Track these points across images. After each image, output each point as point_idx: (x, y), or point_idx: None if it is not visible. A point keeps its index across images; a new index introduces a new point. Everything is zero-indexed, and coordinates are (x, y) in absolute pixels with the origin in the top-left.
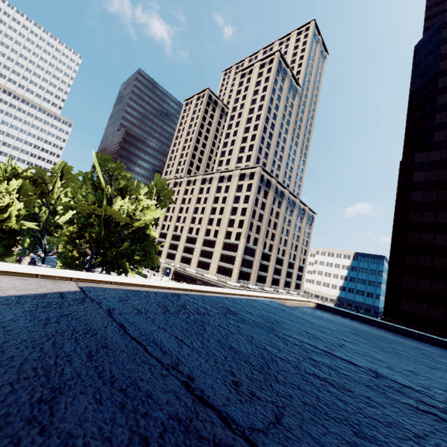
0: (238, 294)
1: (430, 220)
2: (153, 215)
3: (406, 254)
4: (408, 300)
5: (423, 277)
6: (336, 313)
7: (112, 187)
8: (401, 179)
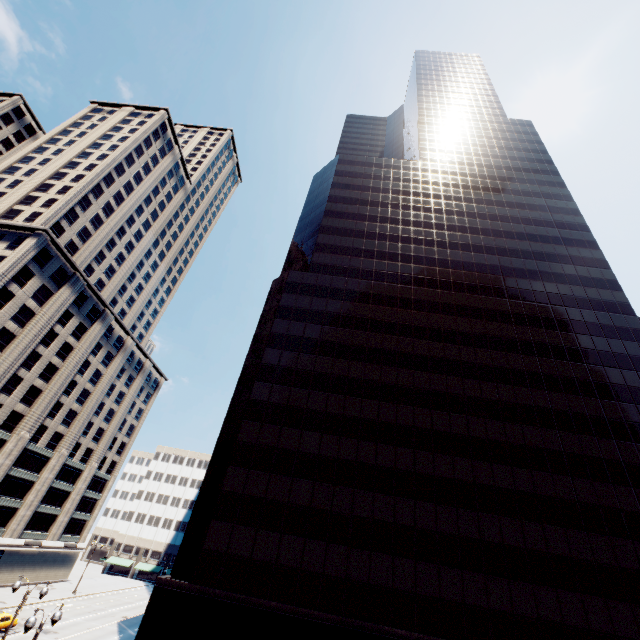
0: None
1: (290, 364)
2: None
3: (244, 421)
4: (225, 522)
5: (261, 467)
6: None
7: None
8: (269, 302)
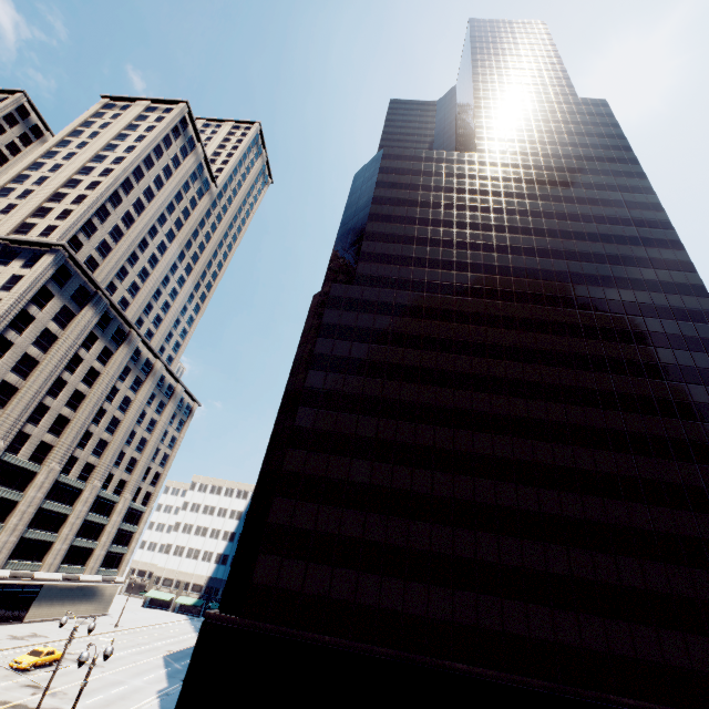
0: None
1: (336, 387)
2: None
3: (289, 449)
4: (273, 556)
5: (308, 498)
6: None
7: None
8: (310, 319)
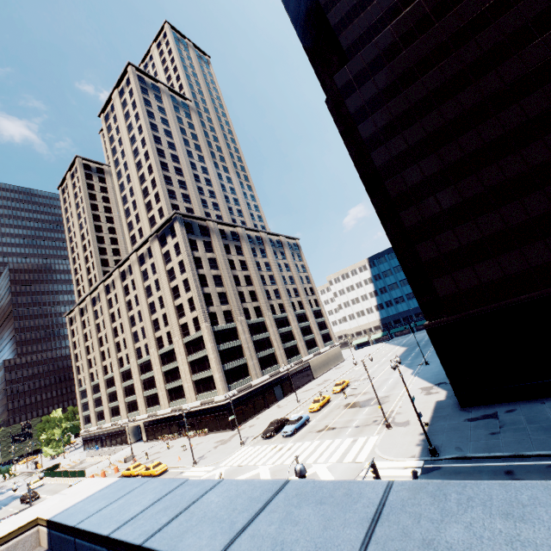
0: None
1: (401, 148)
2: None
3: (400, 214)
4: (443, 277)
5: (440, 231)
6: None
7: None
8: (339, 121)
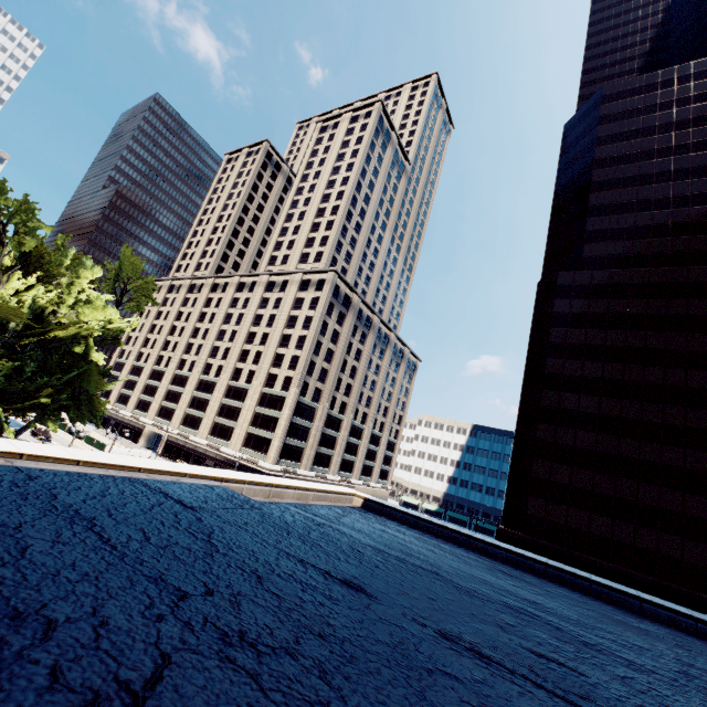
0: (91, 463)
1: (574, 372)
2: (99, 319)
3: (539, 424)
4: (539, 499)
5: (561, 461)
6: (399, 520)
7: (5, 250)
8: (539, 308)
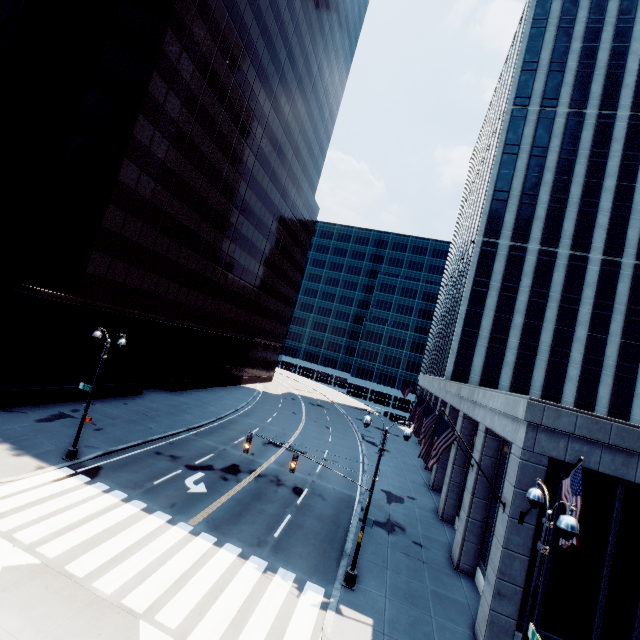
0: None
1: (173, 114)
2: None
3: (126, 160)
4: (106, 255)
5: (137, 215)
6: None
7: None
8: None
